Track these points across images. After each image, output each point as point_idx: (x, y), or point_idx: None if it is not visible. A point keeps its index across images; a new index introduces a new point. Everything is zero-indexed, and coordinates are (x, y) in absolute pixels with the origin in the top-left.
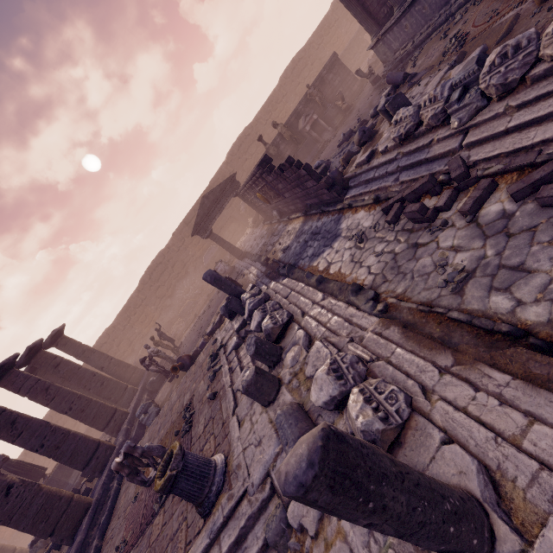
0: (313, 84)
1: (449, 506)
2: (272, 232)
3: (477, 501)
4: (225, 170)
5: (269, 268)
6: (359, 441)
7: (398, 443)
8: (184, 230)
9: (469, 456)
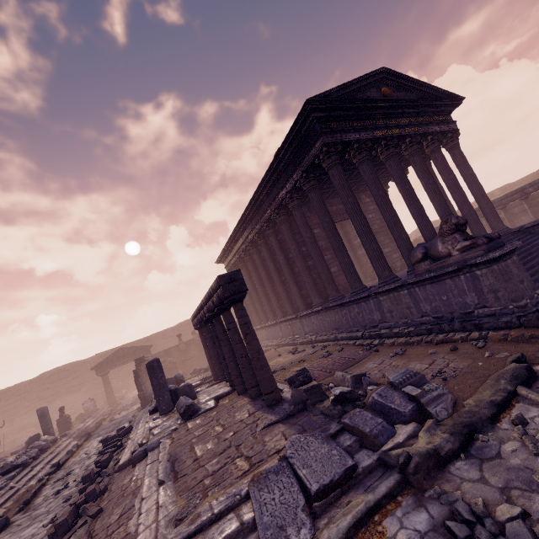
0: None
1: None
2: (137, 400)
3: None
4: (168, 333)
5: (92, 427)
6: None
7: None
8: (107, 356)
9: None
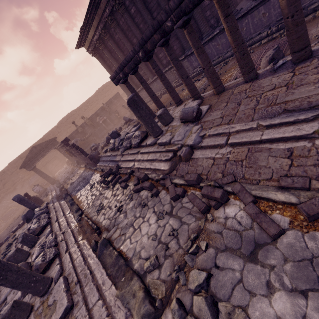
0: (106, 103)
1: (35, 278)
2: (72, 171)
3: (52, 279)
4: (56, 130)
5: (61, 193)
6: (7, 262)
7: (48, 268)
8: (19, 161)
9: (59, 267)
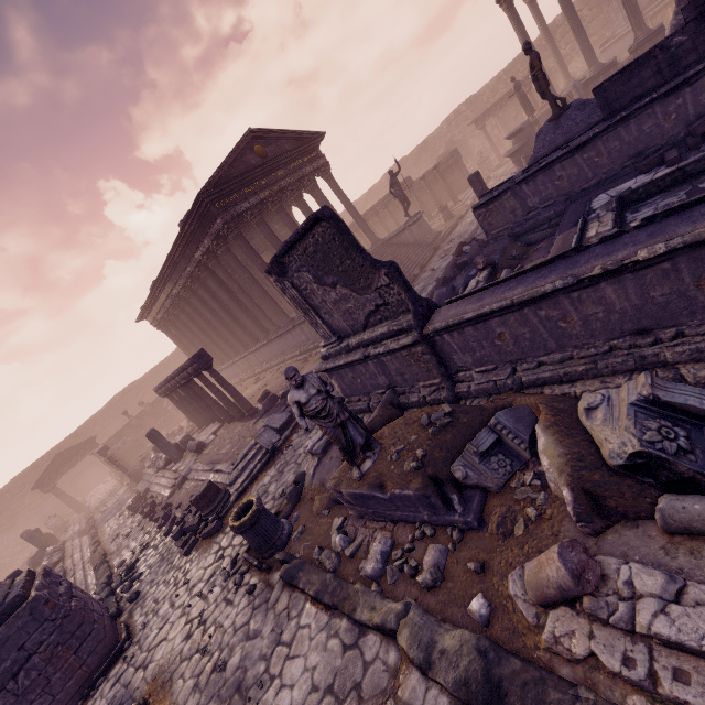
0: None
1: None
2: (113, 491)
3: None
4: (100, 417)
5: (87, 526)
6: None
7: None
8: (29, 475)
9: None
